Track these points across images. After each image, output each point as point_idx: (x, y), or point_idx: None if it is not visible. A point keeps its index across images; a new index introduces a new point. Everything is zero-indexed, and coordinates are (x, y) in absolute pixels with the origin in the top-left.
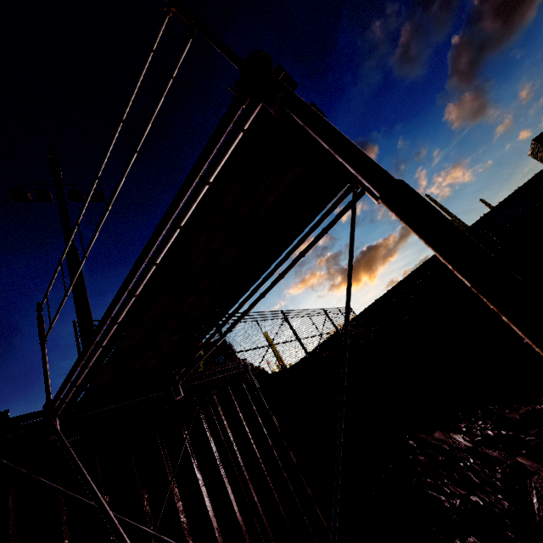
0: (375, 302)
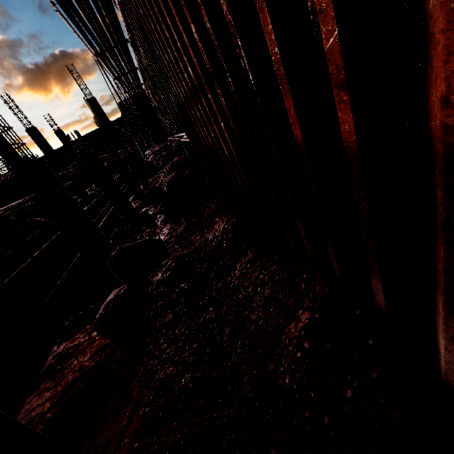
0: None
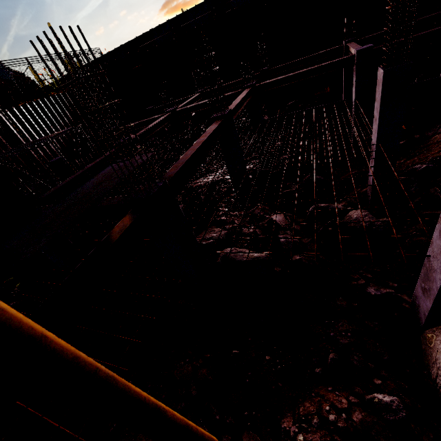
0: (120, 47)
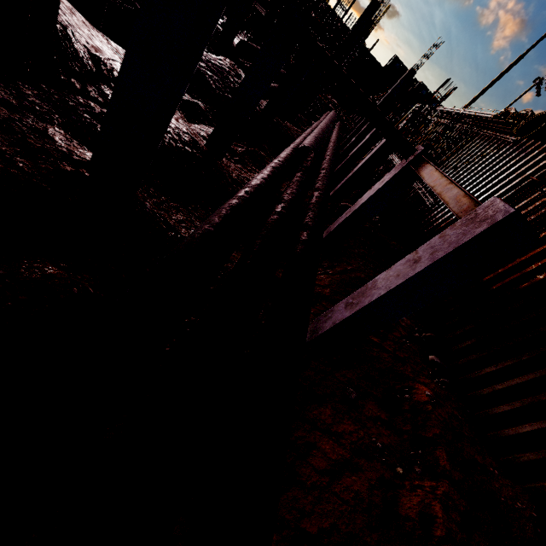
0: None
